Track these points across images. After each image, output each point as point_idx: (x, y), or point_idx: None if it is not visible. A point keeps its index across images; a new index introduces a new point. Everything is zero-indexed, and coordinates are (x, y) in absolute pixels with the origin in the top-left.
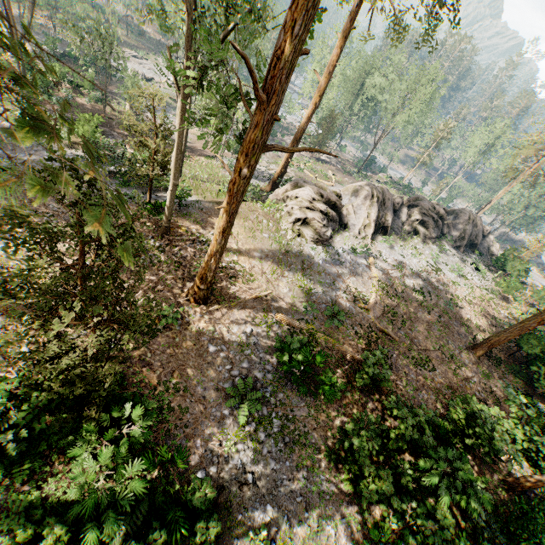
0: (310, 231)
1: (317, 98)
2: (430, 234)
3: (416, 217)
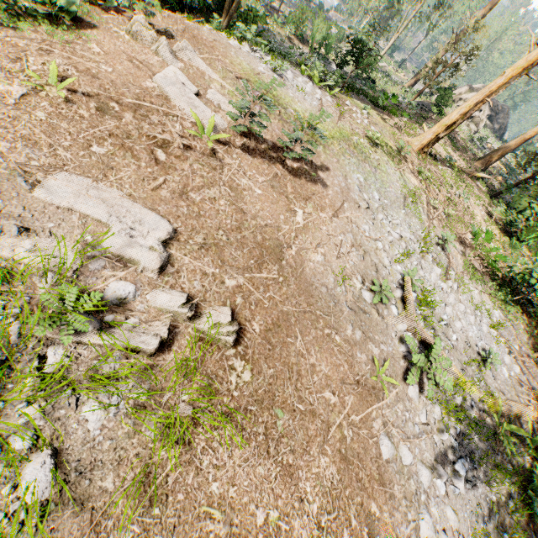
0: (473, 125)
1: (487, 11)
2: (492, 126)
3: (488, 113)
